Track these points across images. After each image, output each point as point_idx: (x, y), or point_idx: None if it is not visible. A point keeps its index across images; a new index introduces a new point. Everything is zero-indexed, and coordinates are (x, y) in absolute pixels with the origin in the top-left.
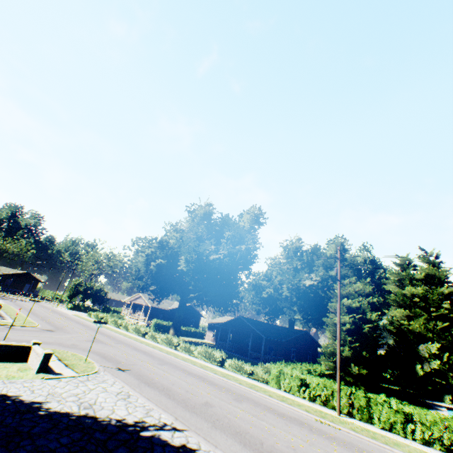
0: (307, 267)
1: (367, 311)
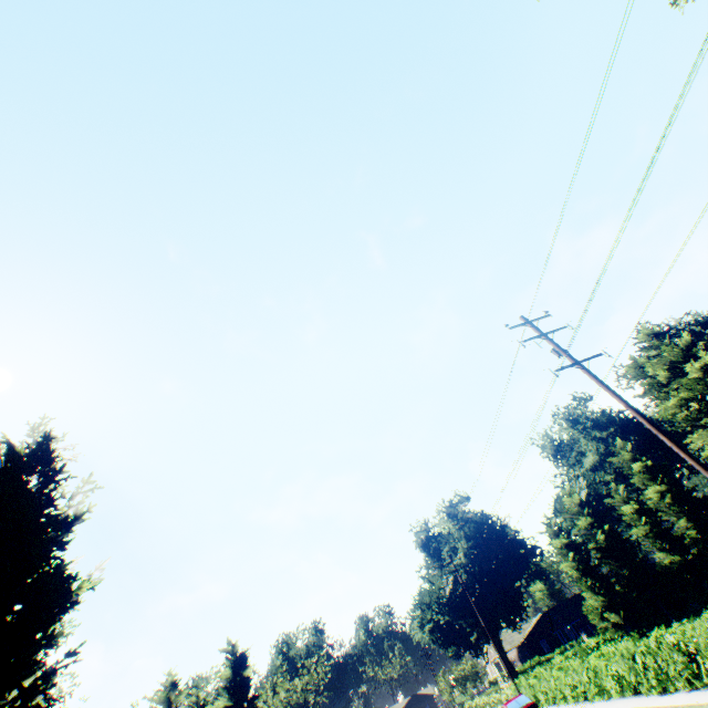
0: (568, 475)
1: (648, 484)
